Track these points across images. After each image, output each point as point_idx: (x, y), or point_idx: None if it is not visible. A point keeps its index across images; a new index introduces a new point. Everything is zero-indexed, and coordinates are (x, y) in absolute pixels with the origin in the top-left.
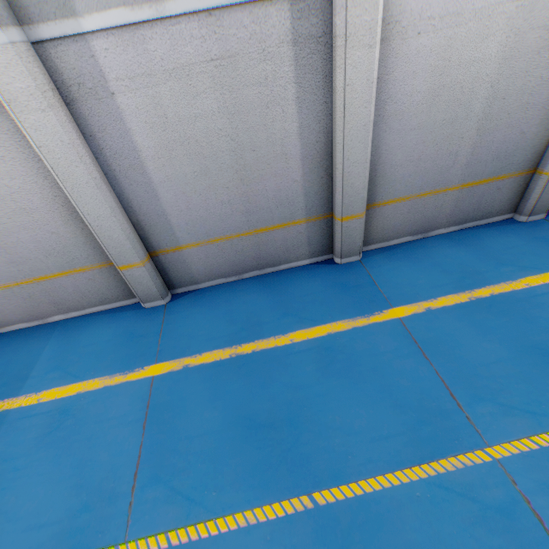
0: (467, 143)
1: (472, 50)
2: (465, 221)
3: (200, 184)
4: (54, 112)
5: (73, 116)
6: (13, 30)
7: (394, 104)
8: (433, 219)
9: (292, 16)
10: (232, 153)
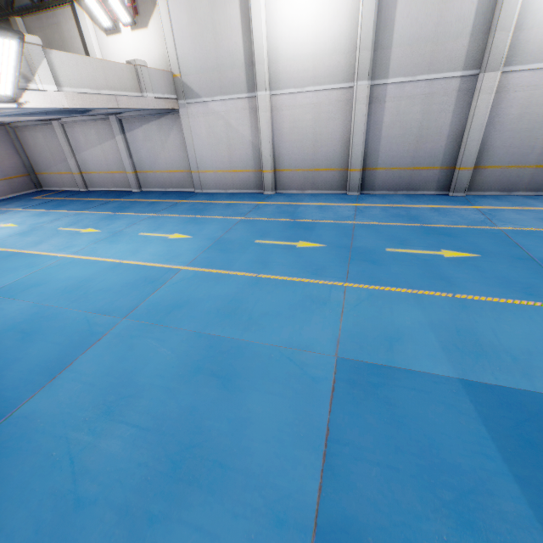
0: (539, 142)
1: (542, 99)
2: (537, 190)
3: (399, 140)
4: (366, 105)
5: (368, 108)
6: (370, 81)
7: (498, 118)
8: (515, 184)
9: (460, 82)
10: (418, 129)
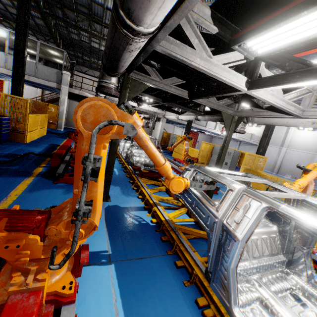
0: None
1: None
2: None
3: None
4: None
5: None
6: None
7: None
8: None
9: None
10: None
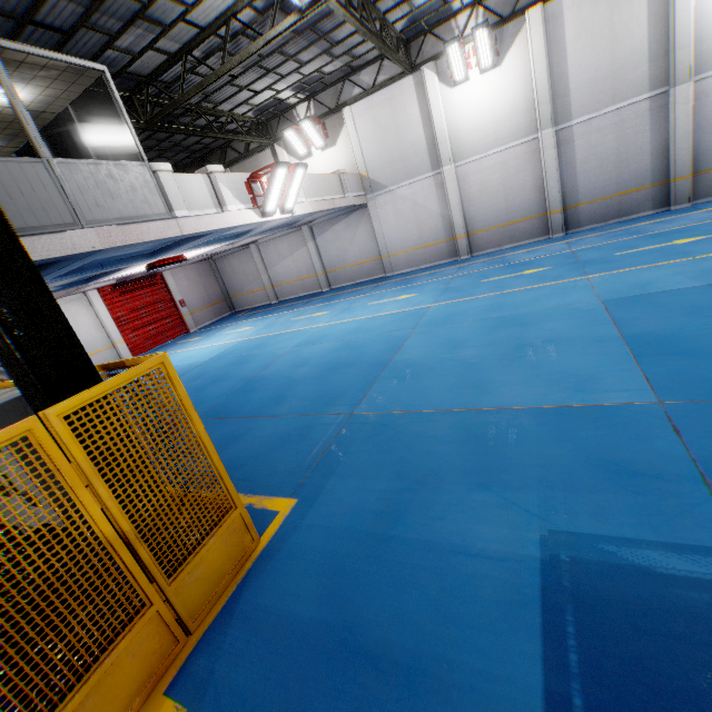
0: None
1: None
2: None
3: (597, 171)
4: (555, 149)
5: (557, 151)
6: (554, 128)
7: (703, 122)
8: None
9: (650, 103)
10: (615, 156)
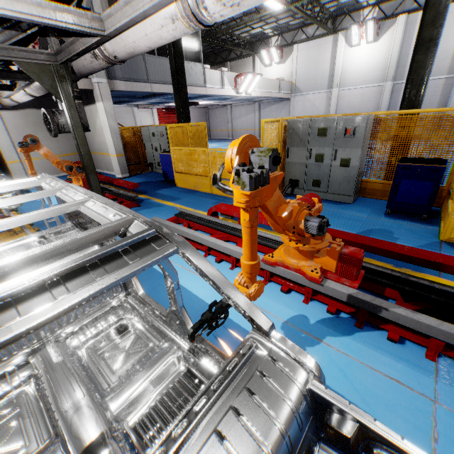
0: None
1: None
2: None
3: None
4: (389, 93)
5: (391, 95)
6: (392, 82)
7: None
8: None
9: (444, 81)
10: None
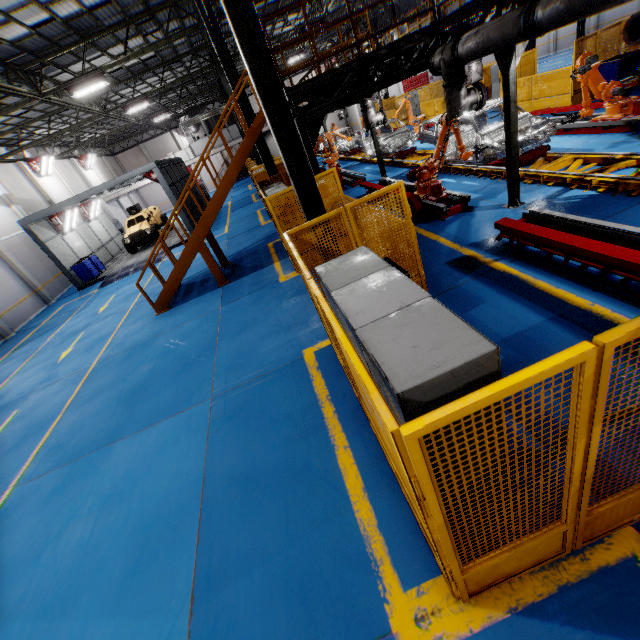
0: None
1: None
2: None
3: None
4: None
5: None
6: None
7: None
8: None
9: None
10: None
